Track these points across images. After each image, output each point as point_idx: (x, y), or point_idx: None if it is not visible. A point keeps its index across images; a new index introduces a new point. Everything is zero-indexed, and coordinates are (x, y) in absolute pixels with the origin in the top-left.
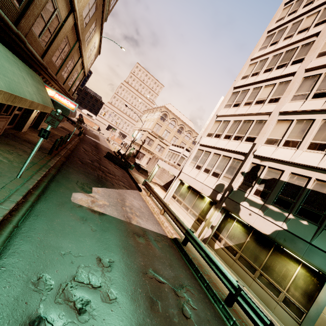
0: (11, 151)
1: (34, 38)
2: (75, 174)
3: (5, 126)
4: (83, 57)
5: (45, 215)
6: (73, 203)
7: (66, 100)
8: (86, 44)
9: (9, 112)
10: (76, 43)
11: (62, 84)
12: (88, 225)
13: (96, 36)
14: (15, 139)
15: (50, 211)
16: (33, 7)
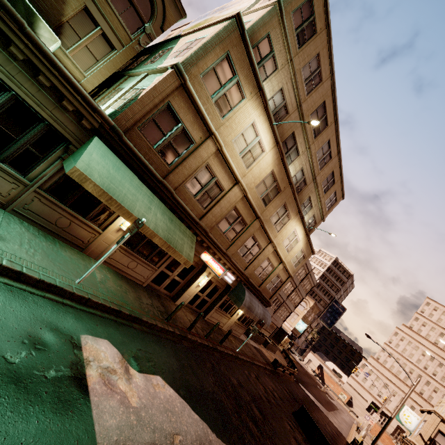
0: (124, 288)
1: (189, 196)
2: (164, 351)
3: (151, 278)
4: (274, 243)
5: (17, 297)
6: (76, 335)
7: (218, 264)
8: (275, 228)
9: (159, 264)
10: (254, 221)
11: (241, 267)
12: (20, 350)
13: (294, 224)
14: (152, 295)
15: (32, 304)
16: (182, 168)
